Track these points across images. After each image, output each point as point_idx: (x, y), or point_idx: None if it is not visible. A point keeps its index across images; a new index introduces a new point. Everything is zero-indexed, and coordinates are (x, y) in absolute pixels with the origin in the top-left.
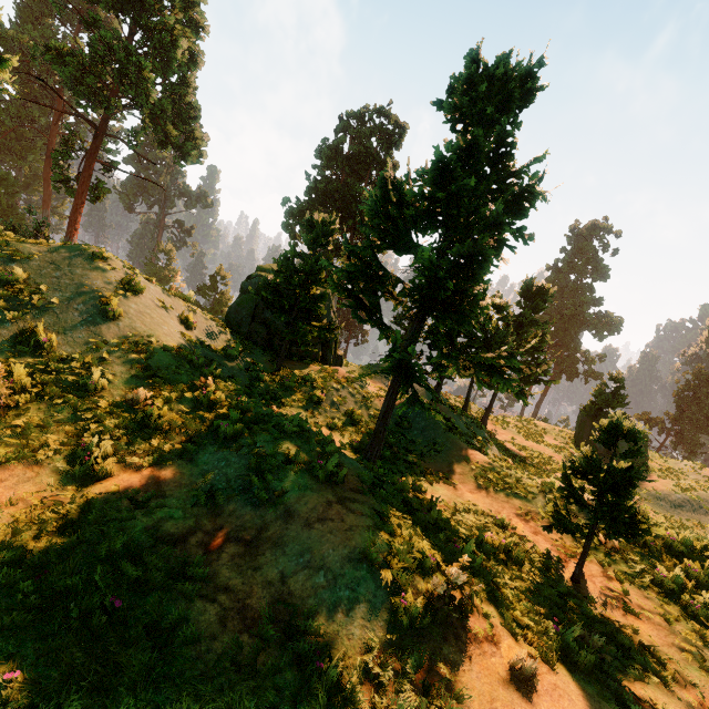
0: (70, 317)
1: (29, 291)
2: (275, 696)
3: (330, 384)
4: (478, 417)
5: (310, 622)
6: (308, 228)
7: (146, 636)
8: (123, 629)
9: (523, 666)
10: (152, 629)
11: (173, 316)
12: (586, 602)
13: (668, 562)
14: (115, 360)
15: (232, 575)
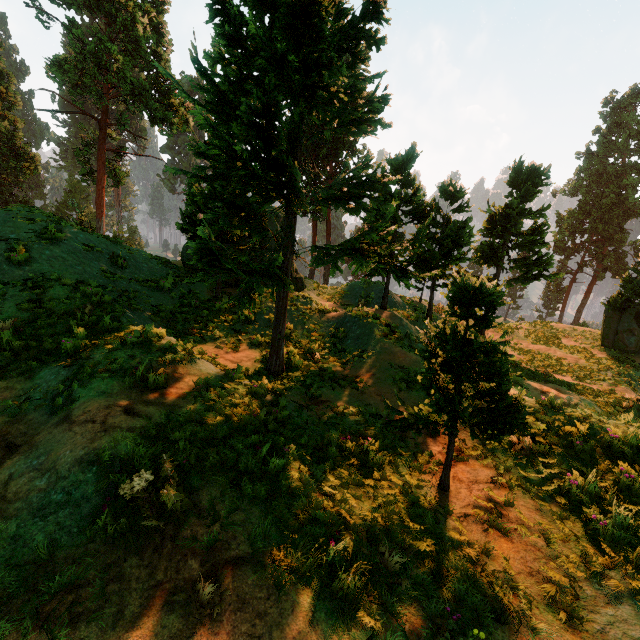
0: None
1: None
2: None
3: (265, 304)
4: None
5: None
6: None
7: None
8: None
9: (201, 589)
10: None
11: (102, 258)
12: (440, 512)
13: (600, 465)
14: (10, 298)
15: None
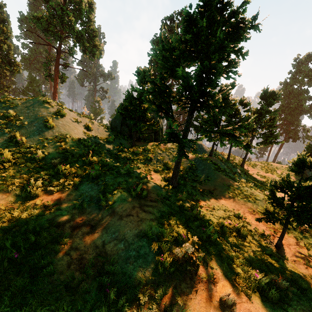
0: (32, 129)
1: (16, 120)
2: (82, 305)
3: (157, 151)
4: (239, 162)
5: (111, 267)
6: (138, 76)
7: (29, 271)
8: (19, 267)
9: (227, 299)
10: (32, 268)
11: (81, 125)
12: (283, 259)
13: None
14: (50, 146)
15: (80, 242)
